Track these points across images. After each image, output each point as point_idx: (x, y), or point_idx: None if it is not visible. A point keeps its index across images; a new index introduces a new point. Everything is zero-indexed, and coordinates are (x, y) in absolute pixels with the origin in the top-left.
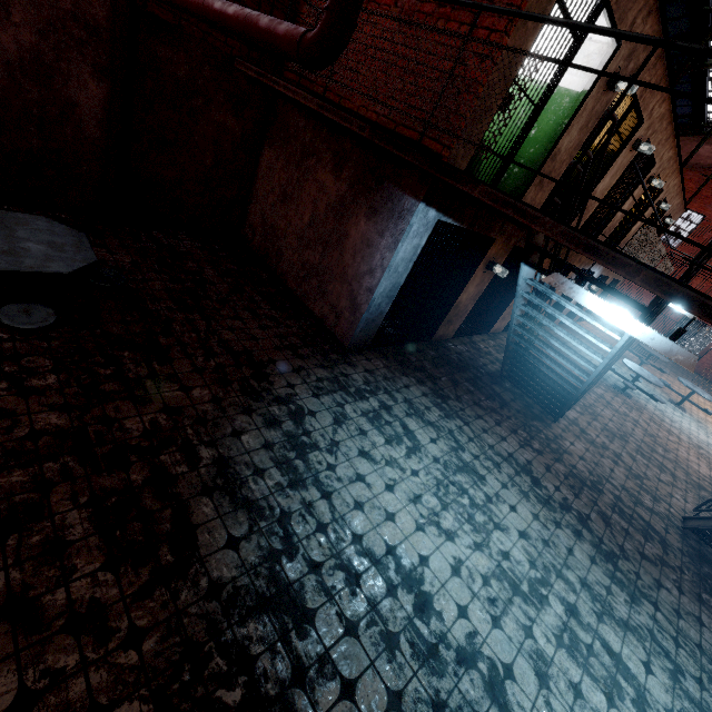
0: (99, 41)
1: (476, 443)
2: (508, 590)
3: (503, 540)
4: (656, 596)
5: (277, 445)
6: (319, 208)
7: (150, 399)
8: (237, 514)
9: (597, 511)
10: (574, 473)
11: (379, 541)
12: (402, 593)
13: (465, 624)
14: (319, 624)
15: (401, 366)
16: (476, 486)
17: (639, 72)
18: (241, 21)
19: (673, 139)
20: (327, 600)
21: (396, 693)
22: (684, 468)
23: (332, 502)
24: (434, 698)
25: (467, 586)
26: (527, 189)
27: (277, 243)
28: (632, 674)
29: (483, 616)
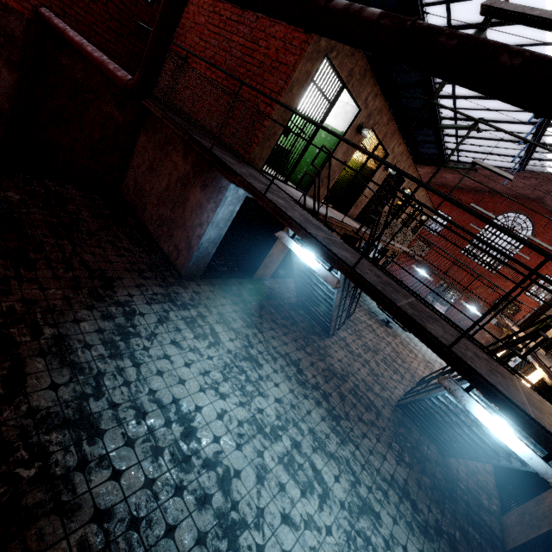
0: (14, 46)
1: (264, 344)
2: (255, 430)
3: (262, 402)
4: (360, 442)
5: (107, 331)
6: (173, 179)
7: (12, 293)
8: (63, 370)
9: (338, 391)
10: (330, 368)
11: (169, 395)
12: (175, 426)
13: (216, 446)
14: (107, 438)
15: (223, 292)
16: (254, 370)
17: (301, 132)
18: (100, 63)
19: (414, 167)
20: (117, 425)
21: (151, 479)
22: (412, 373)
23: (140, 369)
24: (178, 484)
25: (225, 426)
26: (312, 185)
27: (143, 199)
28: (324, 481)
29: (231, 443)
